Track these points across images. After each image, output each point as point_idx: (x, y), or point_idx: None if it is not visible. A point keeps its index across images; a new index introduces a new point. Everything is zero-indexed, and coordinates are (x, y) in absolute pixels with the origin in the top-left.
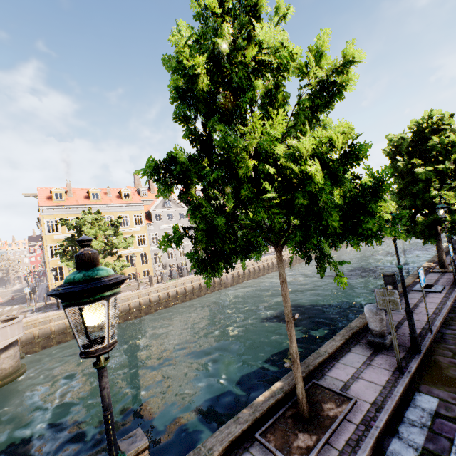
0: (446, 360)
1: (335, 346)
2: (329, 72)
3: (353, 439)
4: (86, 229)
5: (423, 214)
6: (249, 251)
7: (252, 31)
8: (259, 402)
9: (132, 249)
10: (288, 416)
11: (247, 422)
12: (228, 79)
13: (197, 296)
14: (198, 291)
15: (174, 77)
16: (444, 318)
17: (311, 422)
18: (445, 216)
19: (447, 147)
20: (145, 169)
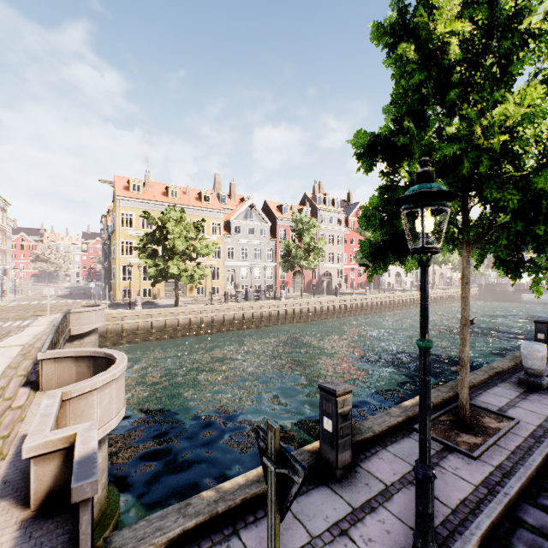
0: None
1: (479, 378)
2: None
3: (524, 446)
4: (171, 226)
5: None
6: None
7: None
8: (407, 405)
9: (204, 261)
10: (443, 420)
11: (400, 416)
12: (486, 49)
13: (273, 324)
14: (275, 319)
15: (404, 45)
16: None
17: (471, 428)
18: None
19: None
20: (357, 139)
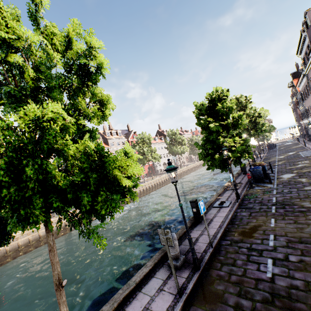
0: (215, 273)
1: (144, 273)
2: (77, 55)
3: None
4: None
5: (220, 153)
6: None
7: None
8: None
9: None
10: None
11: None
12: None
13: None
14: None
15: None
16: (224, 229)
17: None
18: (227, 155)
19: (226, 110)
20: None
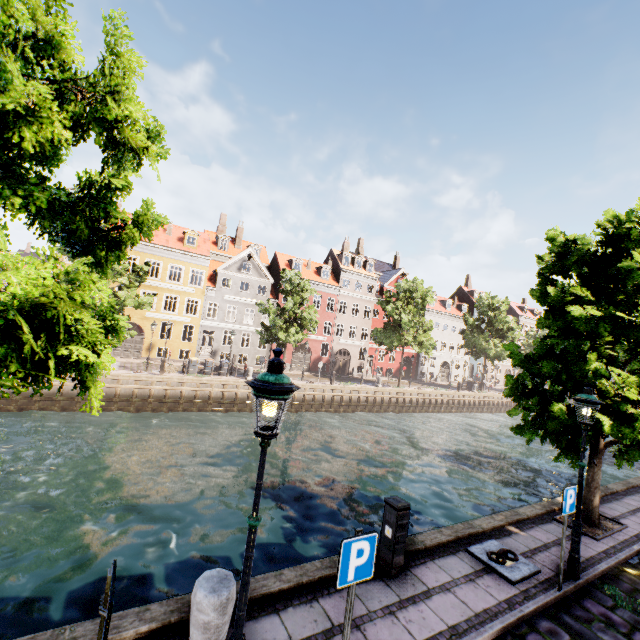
0: None
1: (111, 634)
2: None
3: None
4: None
5: None
6: None
7: None
8: None
9: (174, 315)
10: None
11: None
12: None
13: (226, 409)
14: (230, 403)
15: None
16: None
17: None
18: (589, 423)
19: None
20: None
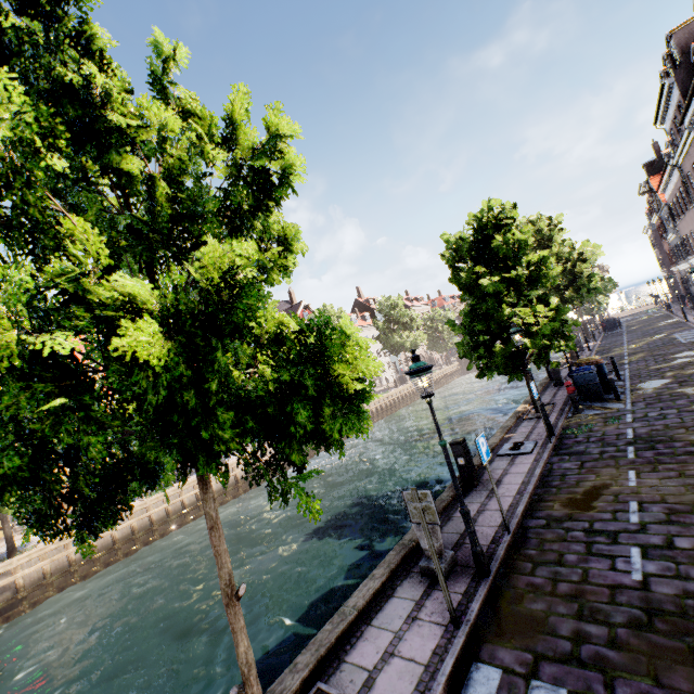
0: (523, 580)
1: (371, 591)
2: (249, 152)
3: None
4: None
5: (504, 340)
6: (155, 474)
7: (66, 79)
8: None
9: None
10: None
11: None
12: None
13: None
14: None
15: None
16: (530, 498)
17: None
18: (522, 343)
19: (514, 249)
20: None
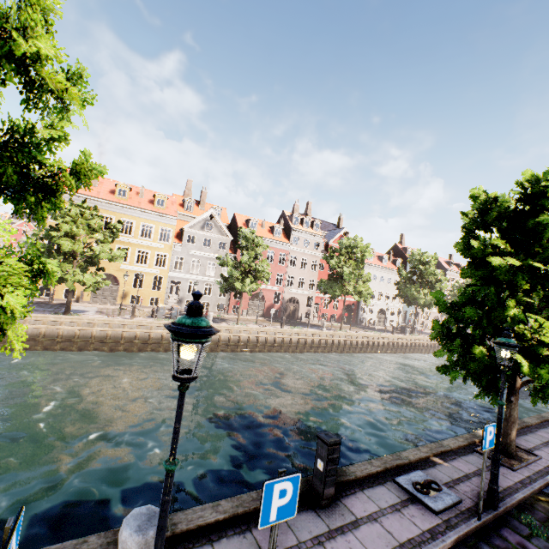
0: None
1: None
2: None
3: None
4: (63, 222)
5: None
6: None
7: None
8: None
9: (145, 268)
10: None
11: None
12: None
13: None
14: None
15: None
16: None
17: None
18: (508, 364)
19: None
20: None
